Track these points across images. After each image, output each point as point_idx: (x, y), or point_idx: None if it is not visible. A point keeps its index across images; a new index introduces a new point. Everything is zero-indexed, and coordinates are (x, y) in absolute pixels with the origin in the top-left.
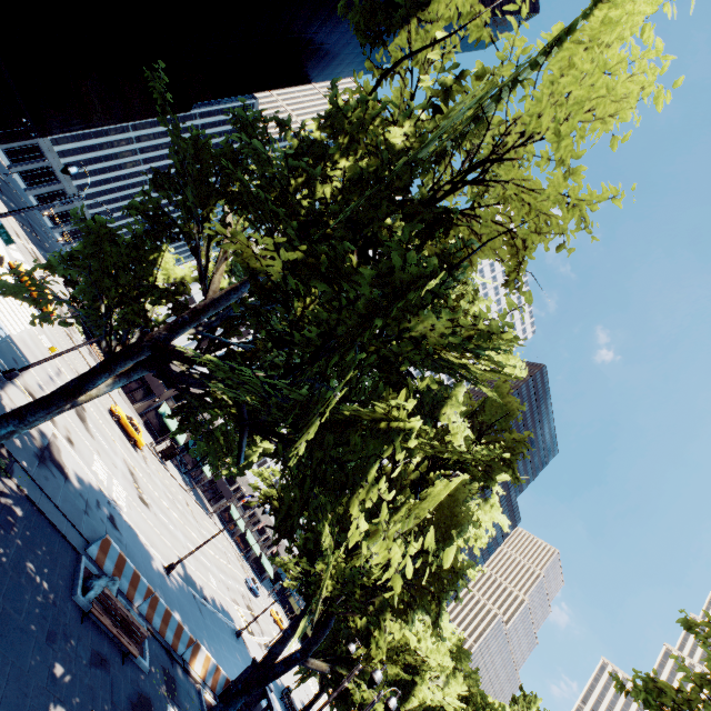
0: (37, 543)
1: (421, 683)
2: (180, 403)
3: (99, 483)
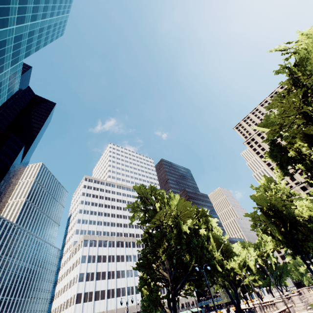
0: None
1: (248, 263)
2: None
3: None
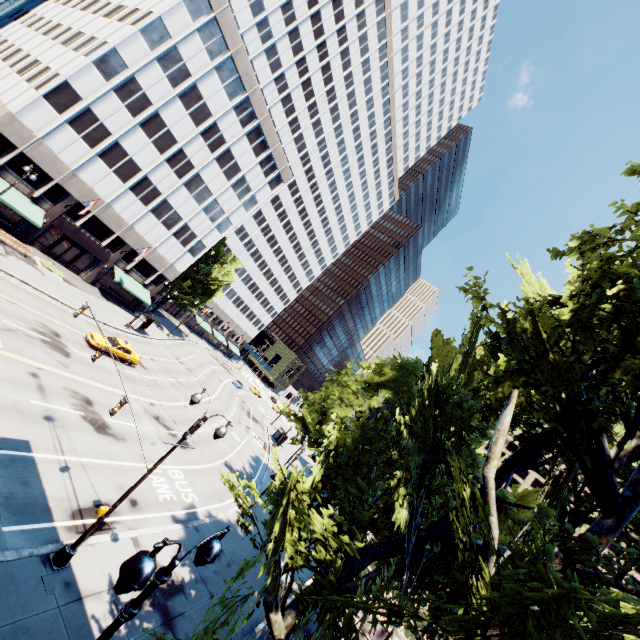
0: None
1: None
2: (133, 264)
3: (175, 511)
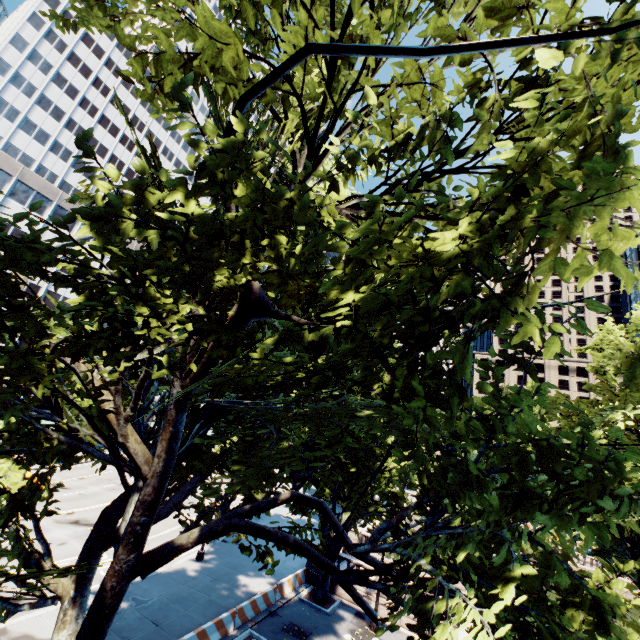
0: None
1: None
2: None
3: None
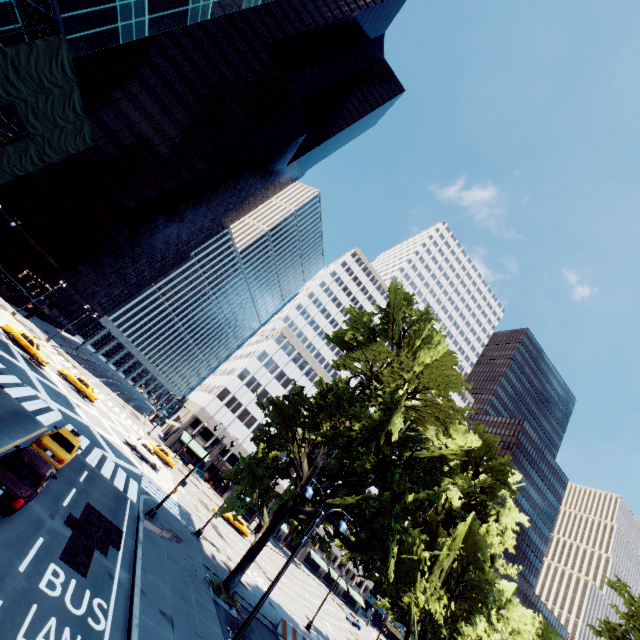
0: (263, 634)
1: None
2: None
3: (252, 580)
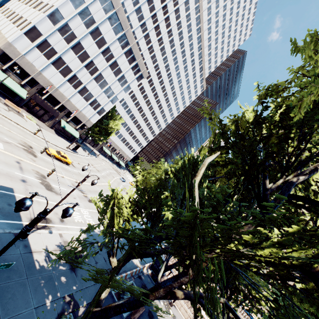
0: None
1: None
2: (70, 118)
3: (82, 227)
